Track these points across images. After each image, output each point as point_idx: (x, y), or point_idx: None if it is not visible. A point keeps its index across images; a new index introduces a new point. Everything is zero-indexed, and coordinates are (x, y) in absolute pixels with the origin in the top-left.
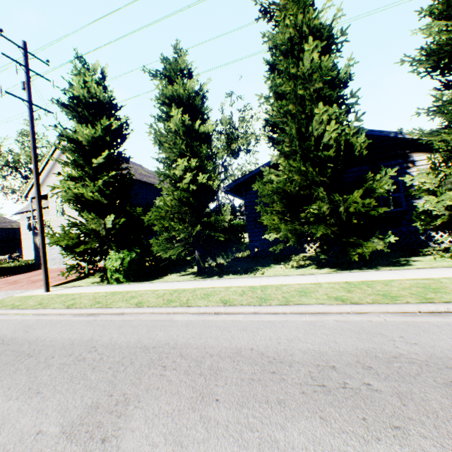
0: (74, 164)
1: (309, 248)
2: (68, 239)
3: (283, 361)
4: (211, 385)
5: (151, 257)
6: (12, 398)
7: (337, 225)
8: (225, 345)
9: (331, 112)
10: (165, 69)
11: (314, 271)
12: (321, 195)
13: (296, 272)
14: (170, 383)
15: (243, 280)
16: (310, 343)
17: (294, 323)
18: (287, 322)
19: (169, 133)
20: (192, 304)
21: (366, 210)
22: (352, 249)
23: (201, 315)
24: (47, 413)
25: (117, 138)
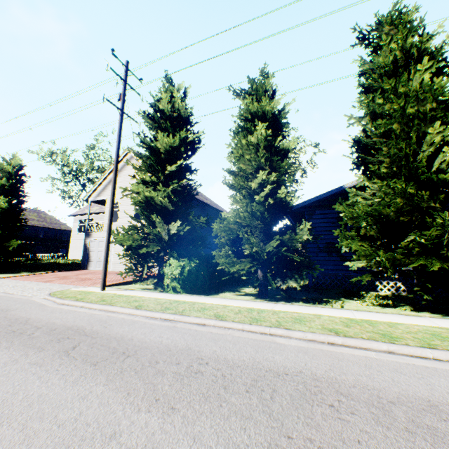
0: (148, 169)
1: (382, 286)
2: (131, 240)
3: None
4: None
5: (206, 270)
6: (141, 409)
7: None
8: (397, 391)
9: (446, 133)
10: (251, 88)
11: (412, 313)
12: (439, 222)
13: (388, 311)
14: (372, 437)
15: (326, 309)
16: None
17: None
18: None
19: (249, 145)
20: (290, 327)
21: None
22: None
23: (310, 342)
24: (210, 446)
25: (188, 150)
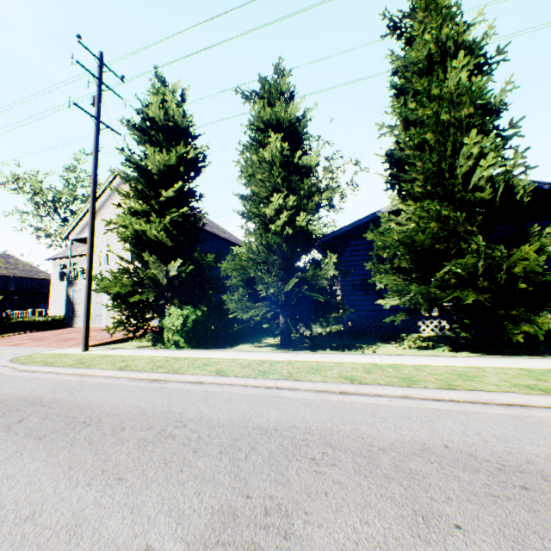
0: (138, 195)
1: (425, 327)
2: (120, 286)
3: (524, 470)
4: (423, 499)
5: (218, 319)
6: (79, 484)
7: (489, 291)
8: (394, 437)
9: (485, 144)
10: (263, 90)
11: (449, 354)
12: (473, 248)
13: (424, 354)
14: (343, 487)
15: (353, 356)
16: (545, 447)
17: (484, 415)
18: (471, 413)
19: (262, 163)
20: (301, 378)
21: (539, 272)
22: (513, 326)
23: (320, 393)
24: (149, 515)
25: (191, 170)
